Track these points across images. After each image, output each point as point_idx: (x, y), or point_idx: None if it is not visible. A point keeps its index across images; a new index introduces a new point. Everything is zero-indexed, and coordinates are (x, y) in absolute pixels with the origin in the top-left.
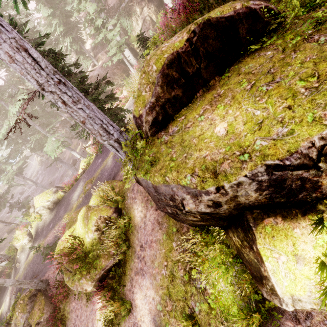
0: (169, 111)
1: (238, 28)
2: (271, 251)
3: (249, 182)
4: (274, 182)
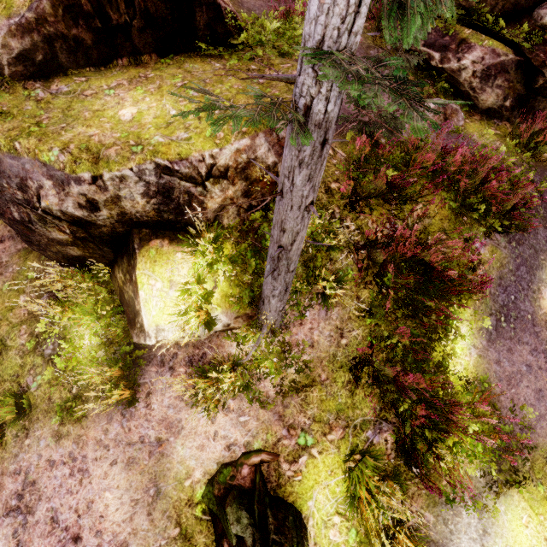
0: (62, 56)
1: (196, 11)
2: (149, 277)
3: (135, 179)
4: (162, 189)
